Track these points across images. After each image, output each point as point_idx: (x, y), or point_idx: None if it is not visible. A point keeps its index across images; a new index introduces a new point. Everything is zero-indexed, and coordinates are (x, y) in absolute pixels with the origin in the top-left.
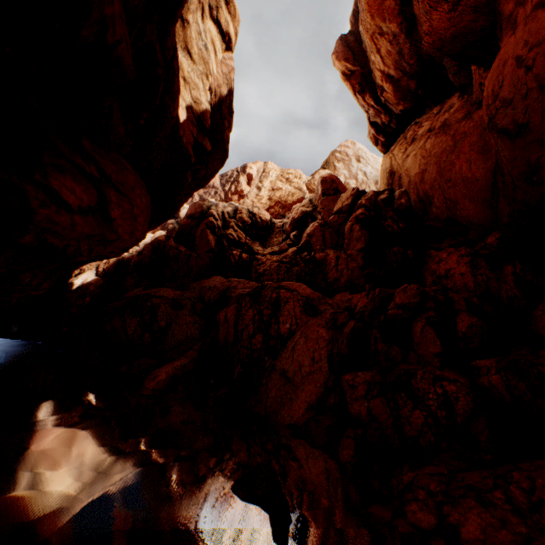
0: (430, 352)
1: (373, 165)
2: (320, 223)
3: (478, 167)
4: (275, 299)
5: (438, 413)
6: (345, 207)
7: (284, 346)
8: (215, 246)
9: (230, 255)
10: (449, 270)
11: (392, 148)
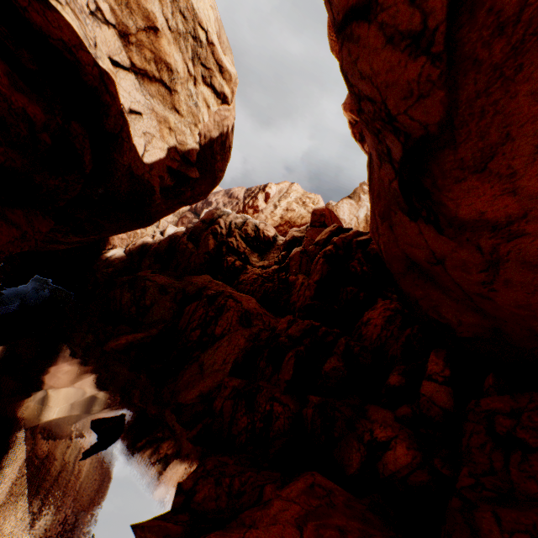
0: (284, 378)
1: None
2: (301, 250)
3: None
4: (222, 305)
5: (258, 423)
6: (321, 240)
7: (213, 344)
8: (214, 250)
9: (224, 260)
10: (370, 319)
11: None
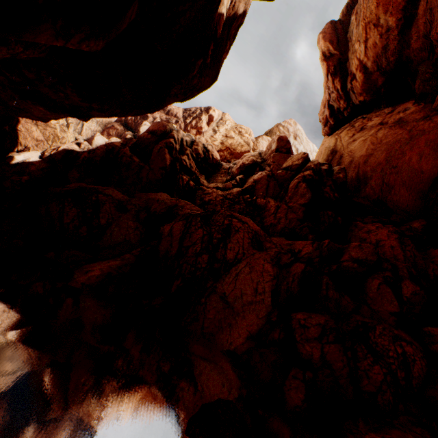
0: (386, 310)
1: (305, 146)
2: (268, 174)
3: (427, 161)
4: (227, 225)
5: (399, 373)
6: (295, 166)
7: (228, 271)
8: (169, 166)
9: (179, 178)
10: (379, 240)
11: (337, 132)
